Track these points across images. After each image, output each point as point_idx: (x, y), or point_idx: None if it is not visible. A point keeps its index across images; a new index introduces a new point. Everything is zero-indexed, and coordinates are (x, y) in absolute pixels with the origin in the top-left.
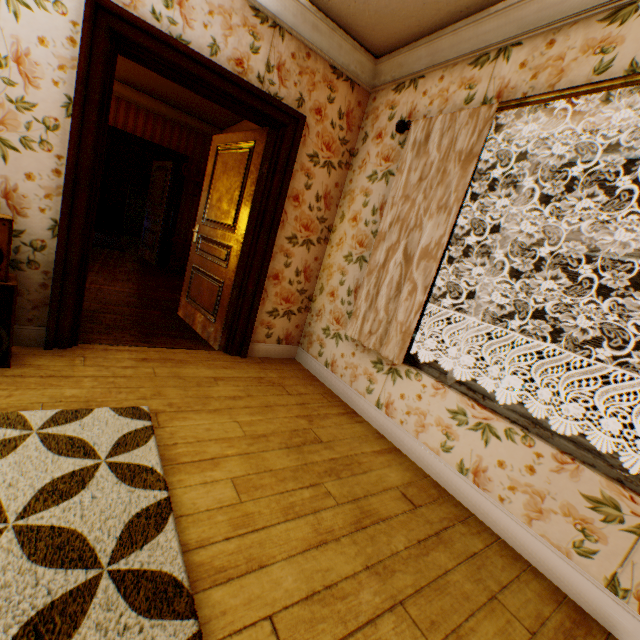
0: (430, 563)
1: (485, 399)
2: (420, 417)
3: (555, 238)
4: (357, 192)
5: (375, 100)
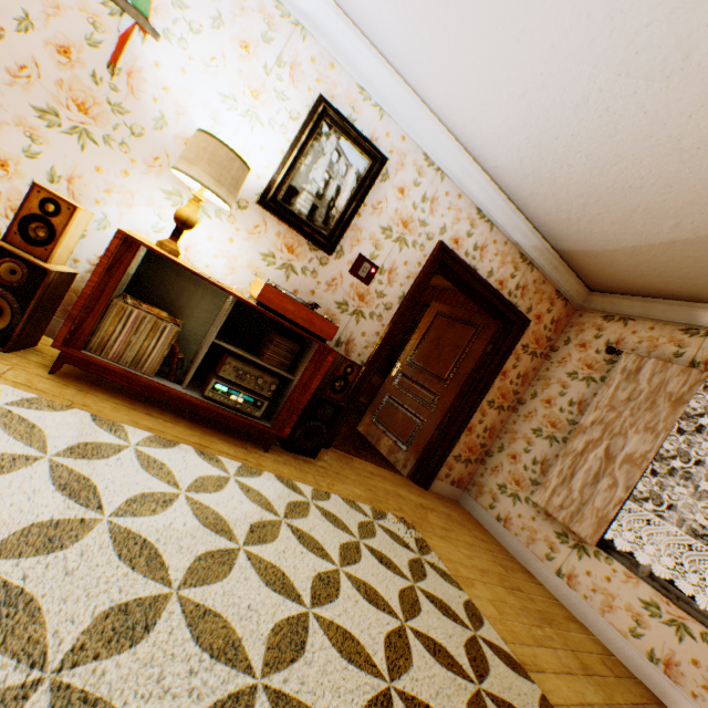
0: None
1: (678, 599)
2: (607, 597)
3: None
4: (553, 380)
5: (581, 316)
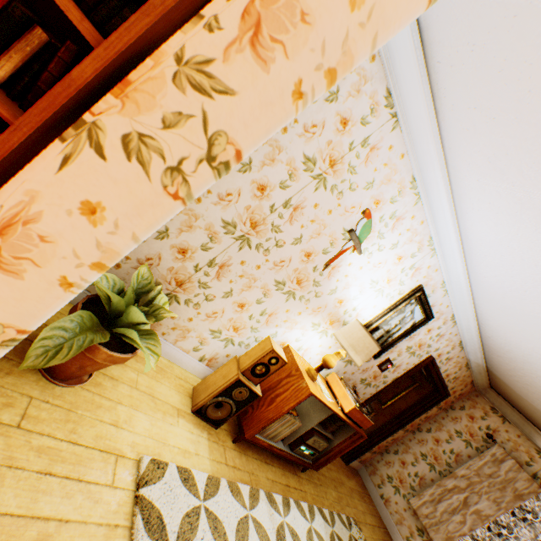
0: None
1: None
2: None
3: None
4: (444, 428)
5: (476, 396)
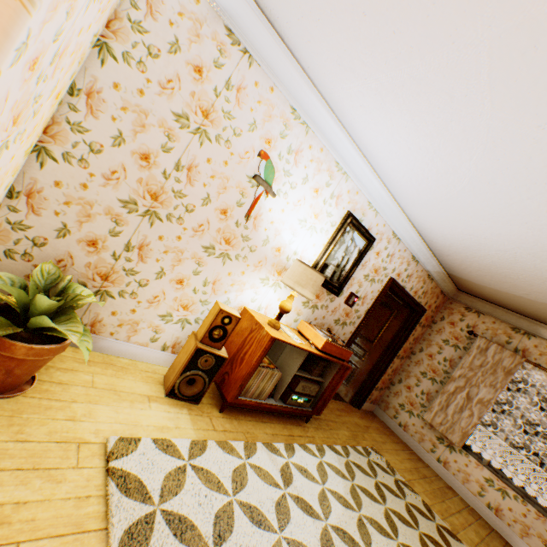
0: (495, 544)
1: (502, 477)
2: (466, 475)
3: (542, 423)
4: (433, 342)
5: (451, 303)
